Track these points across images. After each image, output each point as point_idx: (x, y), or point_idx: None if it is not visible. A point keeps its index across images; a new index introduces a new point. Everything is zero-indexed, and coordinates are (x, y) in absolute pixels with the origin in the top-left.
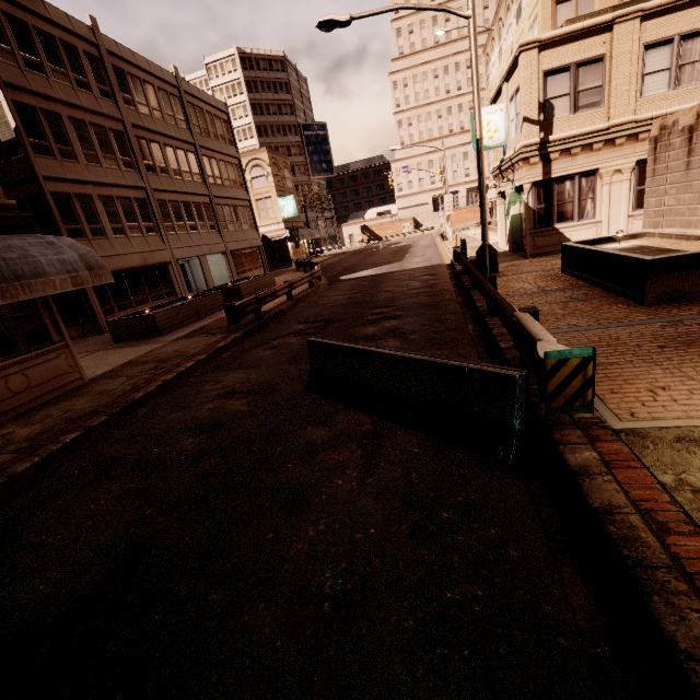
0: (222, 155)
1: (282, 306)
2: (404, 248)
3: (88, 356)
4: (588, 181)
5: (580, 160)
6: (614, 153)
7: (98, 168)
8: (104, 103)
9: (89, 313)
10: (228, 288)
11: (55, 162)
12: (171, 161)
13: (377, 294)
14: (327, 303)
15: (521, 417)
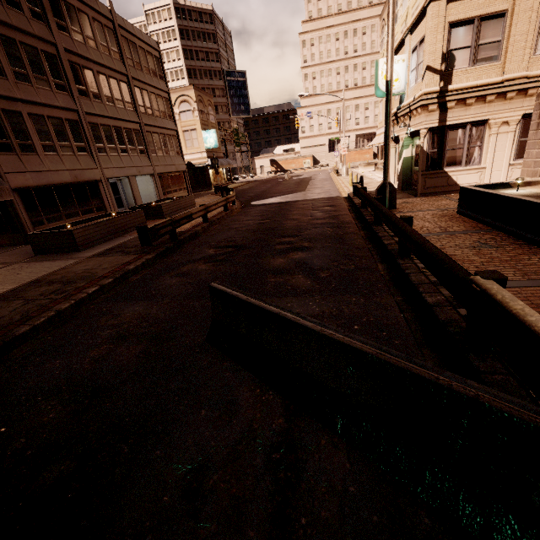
0: (153, 88)
1: (197, 228)
2: (305, 180)
3: (3, 268)
4: (478, 130)
5: (473, 110)
6: (504, 106)
7: (29, 87)
8: (36, 24)
9: (17, 223)
10: (151, 207)
11: None
12: (104, 88)
13: (285, 222)
14: (239, 227)
15: None
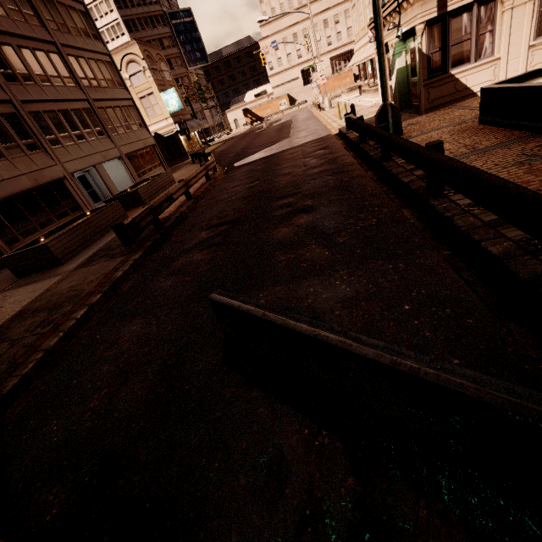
0: (90, 53)
1: (182, 208)
2: (286, 125)
3: None
4: (488, 9)
5: None
6: None
7: None
8: None
9: None
10: (127, 195)
11: None
12: (32, 65)
13: (277, 180)
14: (227, 198)
15: None
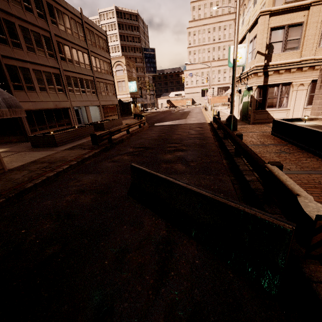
0: (102, 57)
1: (123, 137)
2: (186, 112)
3: (15, 154)
4: (286, 88)
5: (283, 76)
6: (301, 75)
7: (34, 55)
8: (40, 21)
9: (22, 130)
10: (97, 124)
11: (9, 48)
12: (74, 56)
13: (173, 135)
14: (147, 137)
15: (286, 259)
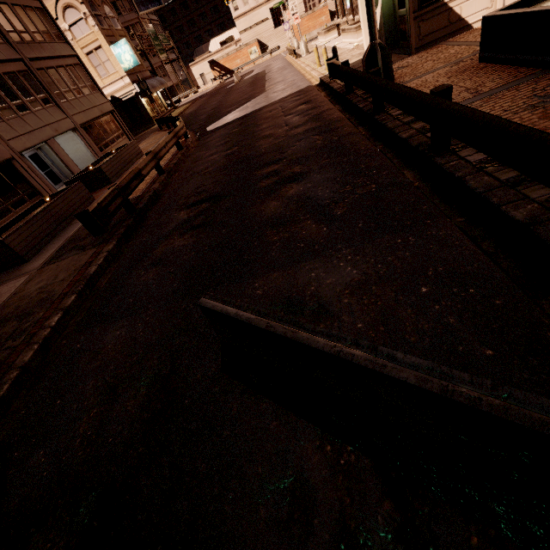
0: None
1: (155, 185)
2: (259, 77)
3: None
4: None
5: None
6: None
7: None
8: None
9: None
10: (89, 173)
11: None
12: None
13: (257, 144)
14: (204, 169)
15: None
